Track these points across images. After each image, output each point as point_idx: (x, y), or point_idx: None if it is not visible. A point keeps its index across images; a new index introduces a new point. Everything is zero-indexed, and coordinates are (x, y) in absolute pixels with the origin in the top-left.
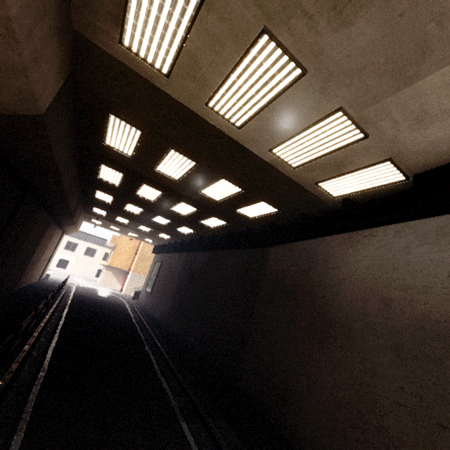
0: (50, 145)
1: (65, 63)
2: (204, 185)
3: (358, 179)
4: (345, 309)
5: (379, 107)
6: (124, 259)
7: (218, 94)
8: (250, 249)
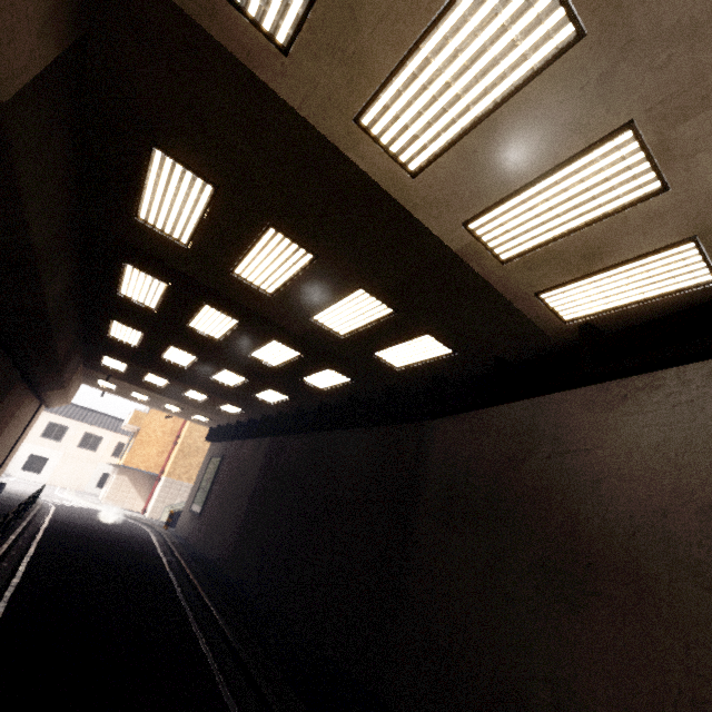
0: (19, 195)
1: (66, 6)
2: (322, 305)
3: (621, 283)
4: (620, 531)
5: (707, 120)
6: (152, 452)
7: (385, 94)
8: (394, 425)
